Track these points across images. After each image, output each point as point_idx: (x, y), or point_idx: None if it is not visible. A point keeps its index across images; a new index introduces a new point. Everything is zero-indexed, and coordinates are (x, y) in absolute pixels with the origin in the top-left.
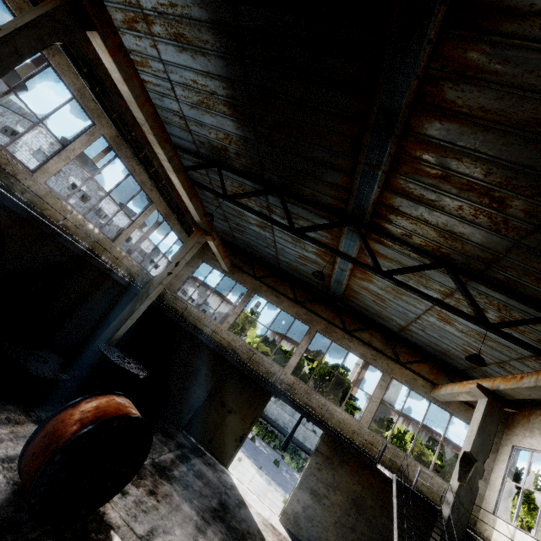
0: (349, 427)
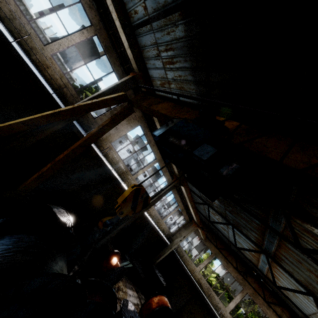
0: None
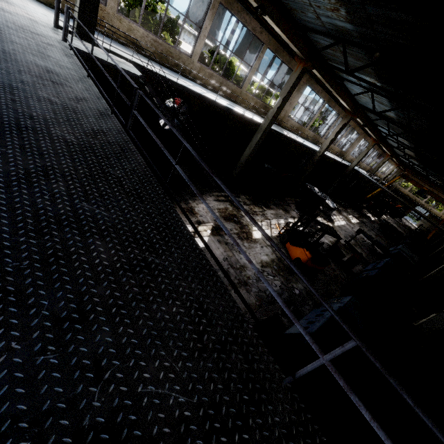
0: (436, 213)
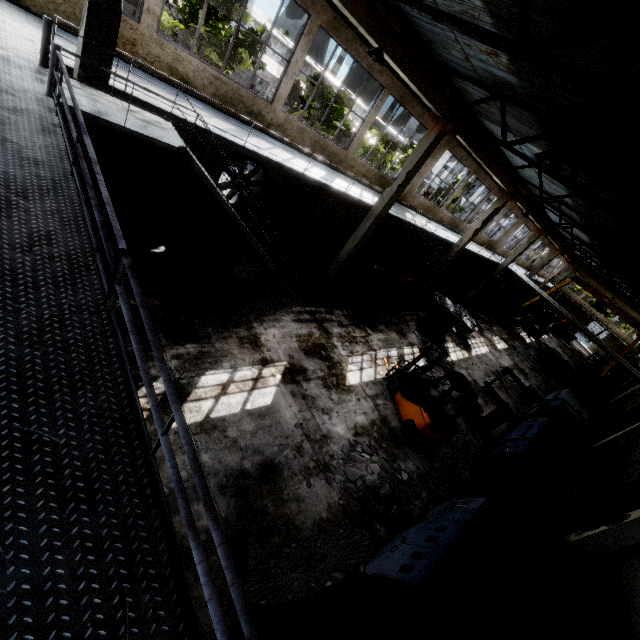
0: (619, 334)
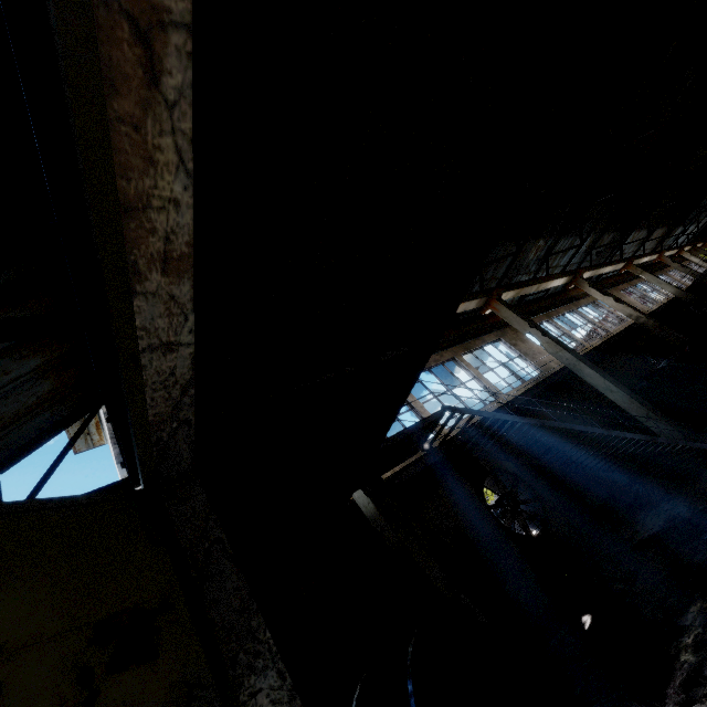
0: None
